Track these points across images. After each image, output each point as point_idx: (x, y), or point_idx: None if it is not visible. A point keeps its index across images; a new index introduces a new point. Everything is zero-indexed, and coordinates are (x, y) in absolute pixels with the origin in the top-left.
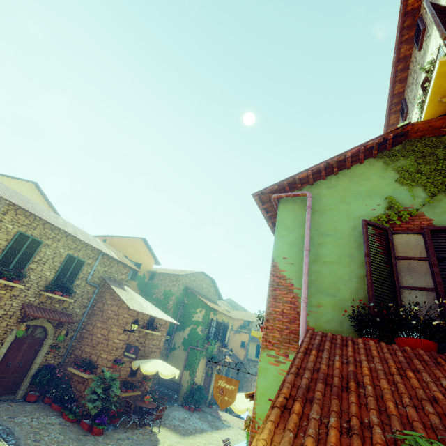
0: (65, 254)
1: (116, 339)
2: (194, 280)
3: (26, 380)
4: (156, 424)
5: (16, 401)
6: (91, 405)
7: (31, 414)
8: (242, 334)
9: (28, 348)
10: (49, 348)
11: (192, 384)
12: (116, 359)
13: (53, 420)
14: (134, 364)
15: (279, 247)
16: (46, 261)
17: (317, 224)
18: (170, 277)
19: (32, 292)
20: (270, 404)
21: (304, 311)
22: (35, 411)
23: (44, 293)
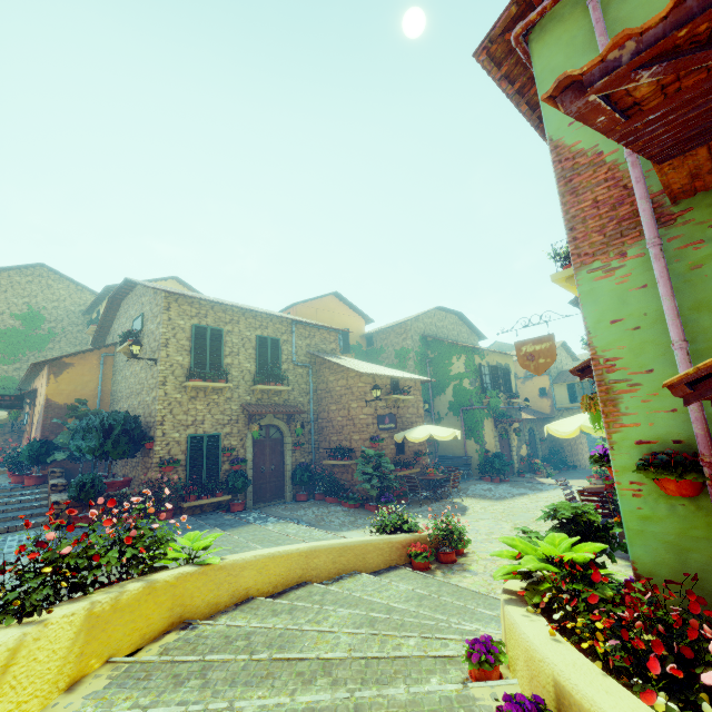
0: (253, 337)
1: (362, 415)
2: (430, 323)
3: (287, 482)
4: (455, 497)
5: (288, 503)
6: (368, 485)
7: (310, 508)
8: (536, 378)
9: (271, 451)
10: (292, 447)
11: (484, 452)
12: (372, 438)
13: (335, 509)
14: (397, 437)
15: (554, 115)
16: (238, 352)
17: (619, 23)
18: (394, 331)
19: (243, 390)
20: (614, 327)
21: (635, 168)
22: (312, 506)
23: (256, 386)
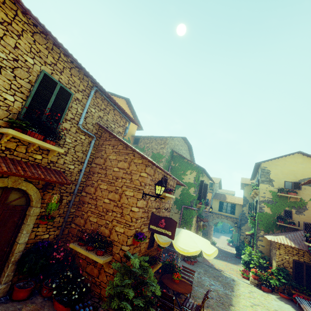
0: (36, 70)
1: (134, 207)
2: (177, 145)
3: (7, 269)
4: None
5: None
6: None
7: None
8: None
9: None
10: (37, 220)
11: None
12: (135, 233)
13: None
14: (158, 236)
15: None
16: None
17: None
18: (156, 140)
19: None
20: None
21: None
22: None
23: (6, 129)
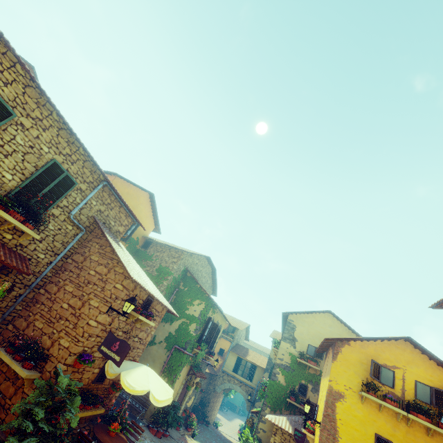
0: (47, 157)
1: (93, 320)
2: (196, 263)
3: None
4: None
5: None
6: None
7: None
8: (223, 340)
9: None
10: None
11: None
12: (82, 353)
13: None
14: (110, 366)
15: None
16: (10, 153)
17: None
18: (170, 251)
19: None
20: None
21: None
22: None
23: None
